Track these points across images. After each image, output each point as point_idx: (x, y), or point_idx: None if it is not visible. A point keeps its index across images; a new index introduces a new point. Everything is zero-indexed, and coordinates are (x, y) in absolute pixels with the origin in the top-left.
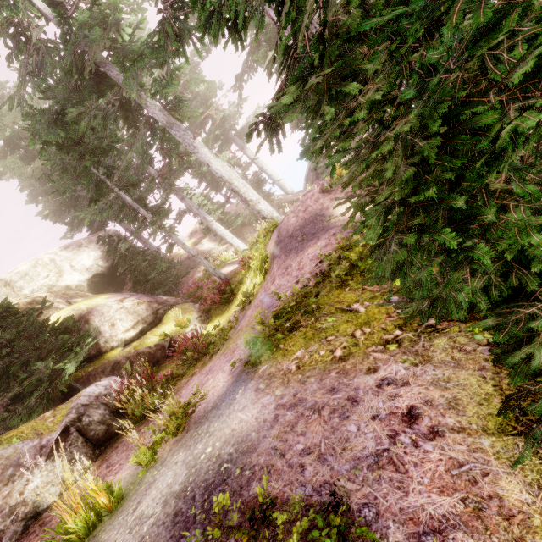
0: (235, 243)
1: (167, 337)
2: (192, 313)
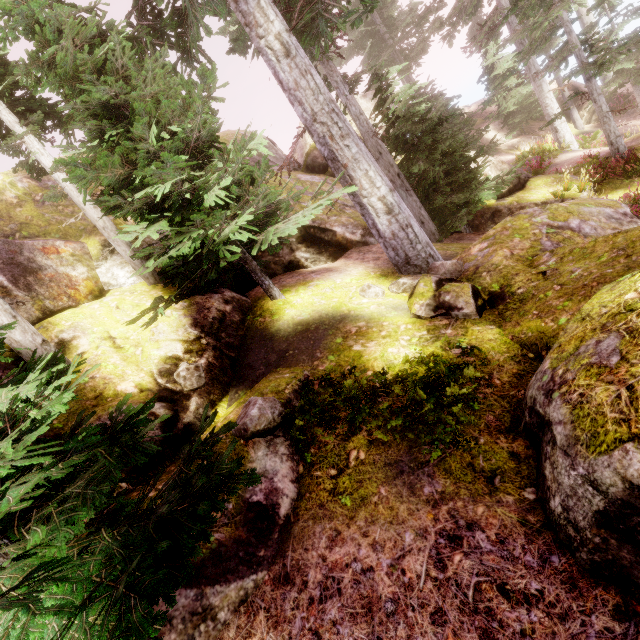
0: (562, 131)
1: (558, 197)
2: (577, 182)
